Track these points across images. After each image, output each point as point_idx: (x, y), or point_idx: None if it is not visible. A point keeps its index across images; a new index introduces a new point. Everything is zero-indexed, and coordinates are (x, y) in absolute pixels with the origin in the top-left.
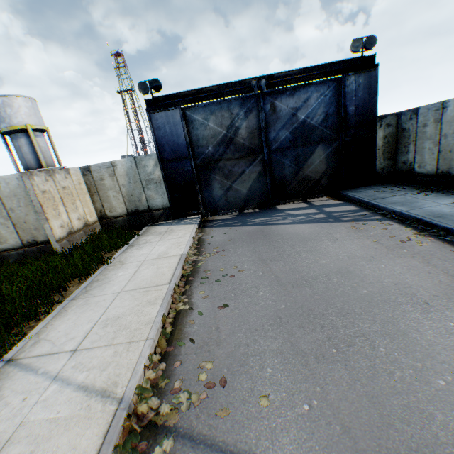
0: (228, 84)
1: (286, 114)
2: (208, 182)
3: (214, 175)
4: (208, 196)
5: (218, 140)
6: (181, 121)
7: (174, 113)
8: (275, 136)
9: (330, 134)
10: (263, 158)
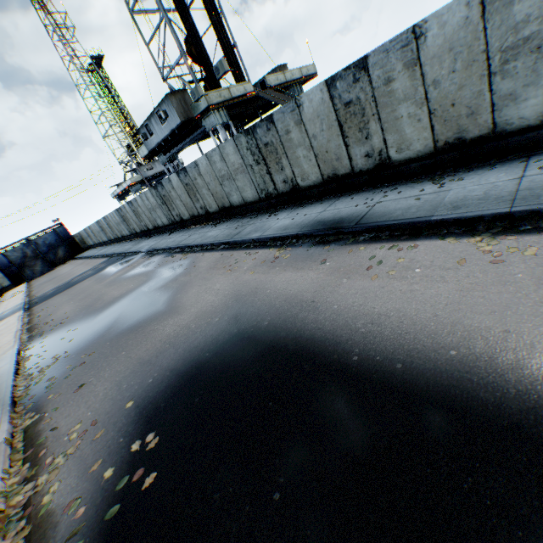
0: (17, 242)
1: (43, 243)
2: (25, 271)
3: (26, 268)
4: (27, 275)
5: (22, 257)
6: (5, 257)
7: (1, 255)
8: (43, 250)
9: (61, 244)
10: (42, 257)
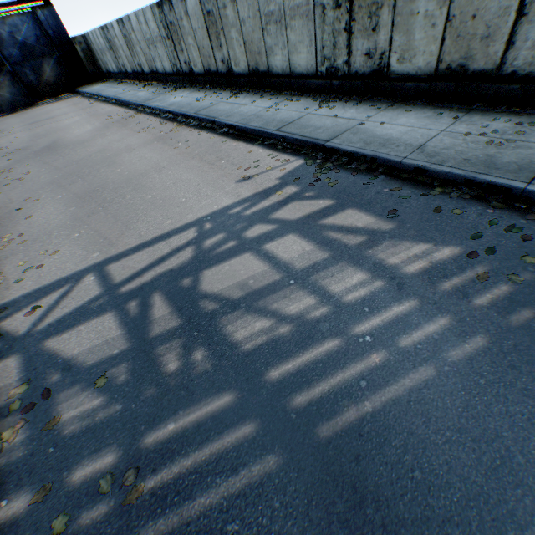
0: None
1: (8, 37)
2: None
3: None
4: None
5: None
6: None
7: None
8: (9, 54)
9: (48, 51)
10: (9, 70)
